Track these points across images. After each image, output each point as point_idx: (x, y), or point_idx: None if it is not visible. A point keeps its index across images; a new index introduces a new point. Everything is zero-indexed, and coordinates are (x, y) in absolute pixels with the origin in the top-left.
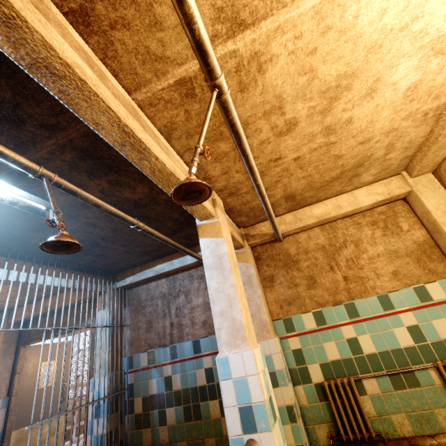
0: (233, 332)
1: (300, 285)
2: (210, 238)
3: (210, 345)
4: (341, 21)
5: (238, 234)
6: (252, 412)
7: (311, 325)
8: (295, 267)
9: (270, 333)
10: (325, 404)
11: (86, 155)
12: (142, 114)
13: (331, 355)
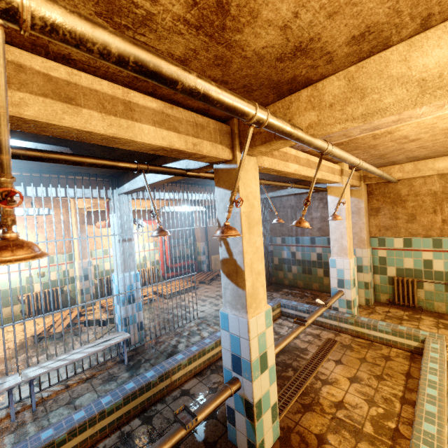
0: (341, 249)
1: (400, 219)
2: (335, 197)
3: (322, 242)
4: None
5: (357, 179)
6: (343, 282)
7: (399, 246)
8: (401, 205)
9: (365, 246)
10: (391, 287)
11: None
12: (310, 157)
13: (407, 265)
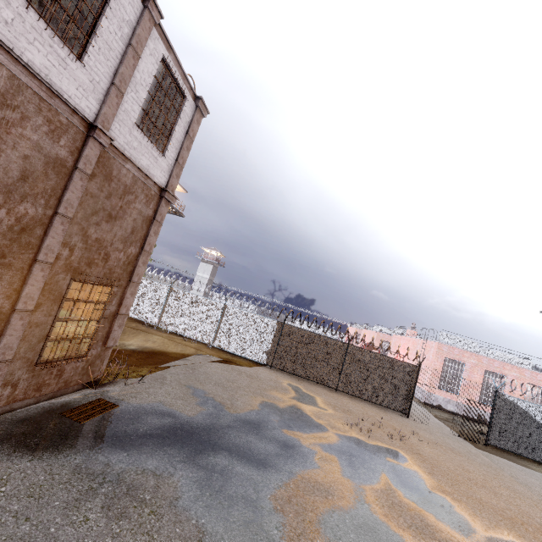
0: None
1: None
2: None
3: None
4: None
5: None
6: None
7: None
8: None
9: None
10: None
11: None
12: None
13: None
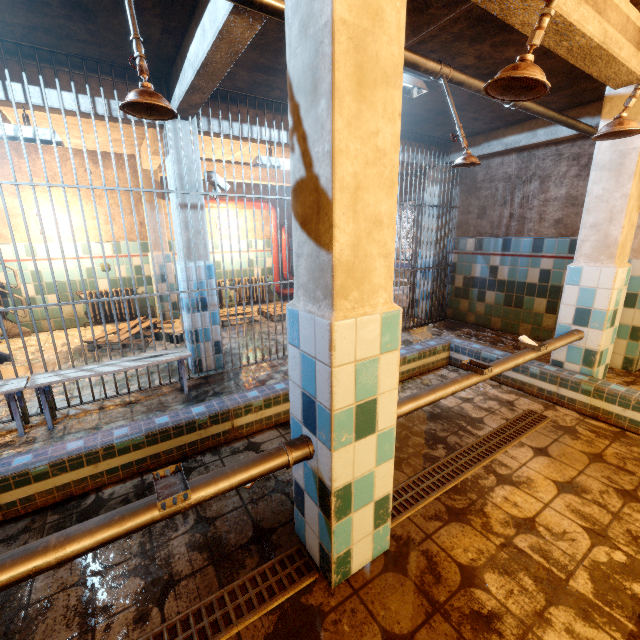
0: (600, 247)
1: None
2: None
3: (557, 248)
4: None
5: None
6: (589, 314)
7: None
8: None
9: None
10: None
11: (478, 22)
12: None
13: None
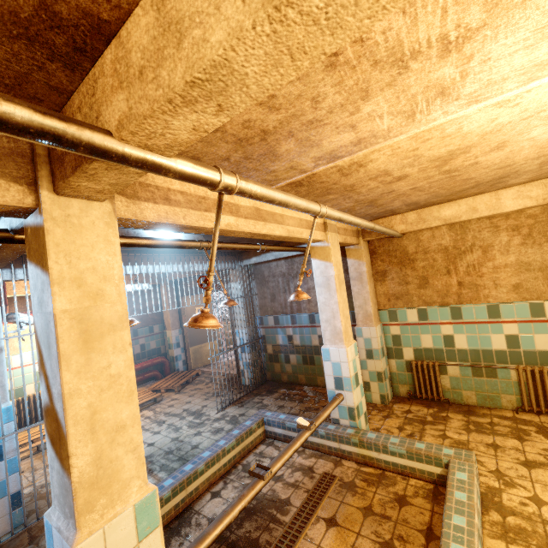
0: (334, 334)
1: (411, 283)
2: (321, 261)
3: None
4: (443, 133)
5: (353, 235)
6: (342, 380)
7: (413, 319)
8: (410, 266)
9: (372, 322)
10: (410, 374)
11: None
12: (262, 205)
13: (425, 344)
